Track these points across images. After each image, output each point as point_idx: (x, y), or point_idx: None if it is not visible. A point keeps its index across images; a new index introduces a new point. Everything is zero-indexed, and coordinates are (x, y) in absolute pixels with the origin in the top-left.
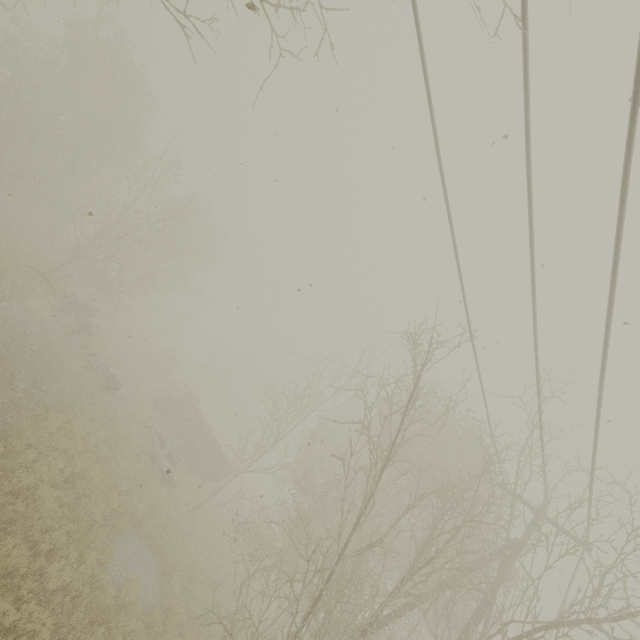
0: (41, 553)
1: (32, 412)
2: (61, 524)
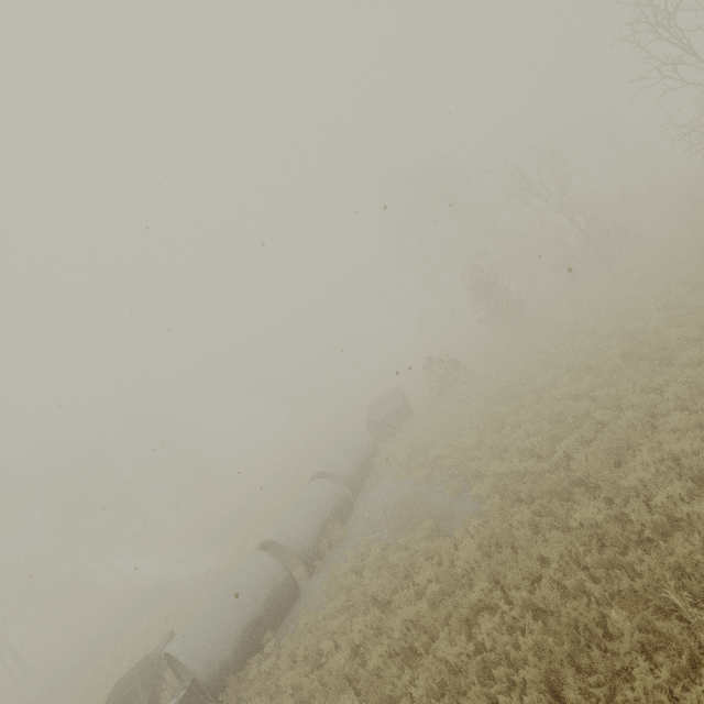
0: None
1: None
2: None
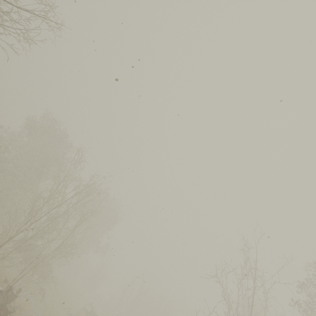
0: None
1: None
2: None
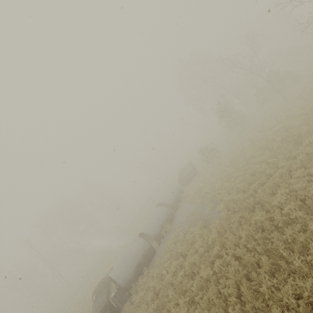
0: None
1: None
2: None
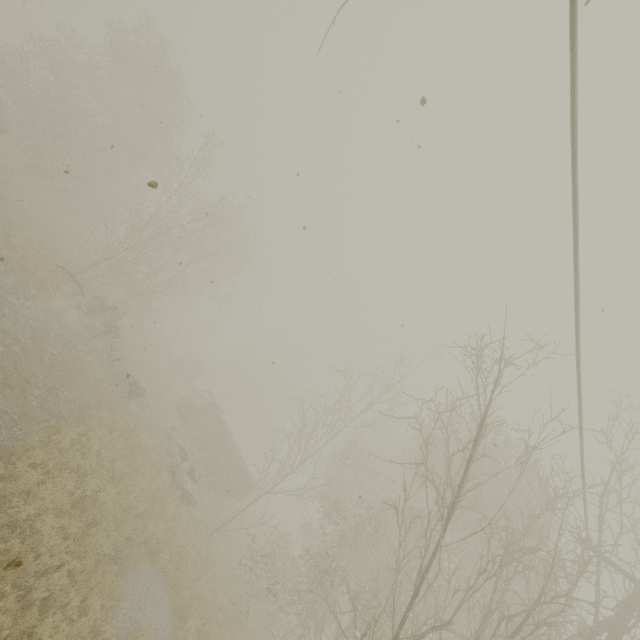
0: (34, 603)
1: (45, 423)
2: (63, 561)
